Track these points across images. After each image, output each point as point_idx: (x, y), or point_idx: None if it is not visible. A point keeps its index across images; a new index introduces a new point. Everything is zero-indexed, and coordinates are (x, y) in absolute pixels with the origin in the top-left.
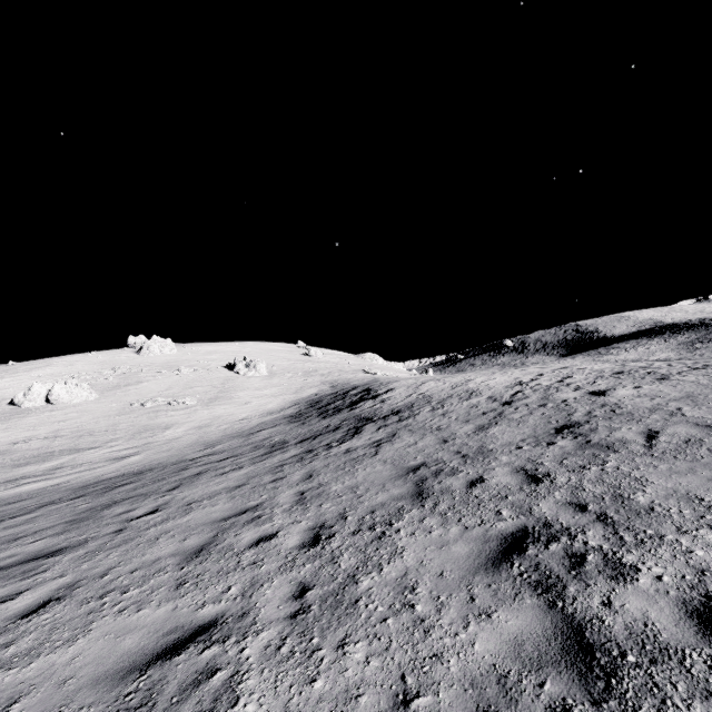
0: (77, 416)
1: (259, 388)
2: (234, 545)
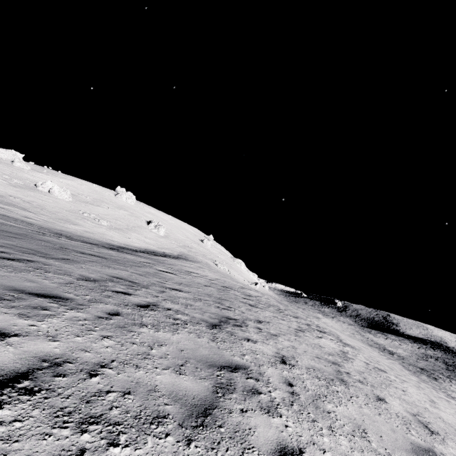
0: (50, 202)
1: (147, 237)
2: None
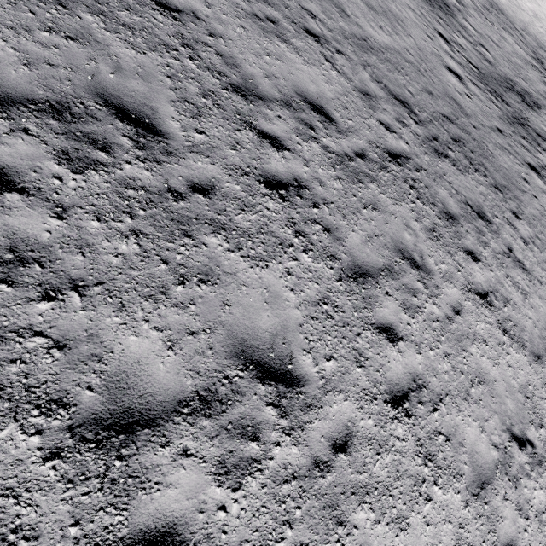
0: None
1: None
2: (504, 52)
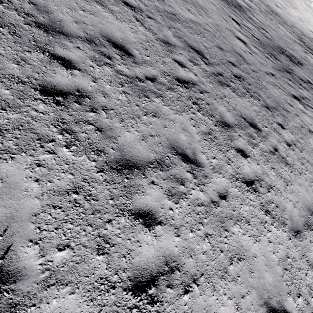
0: None
1: None
2: (279, 34)
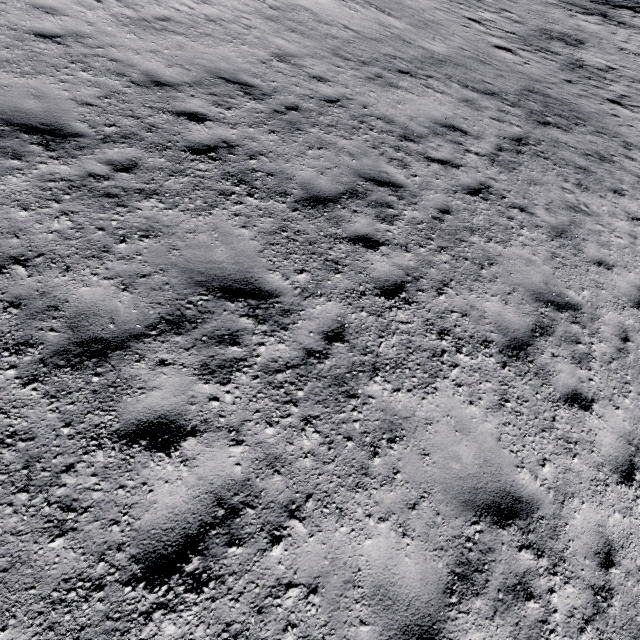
0: None
1: None
2: (523, 5)
